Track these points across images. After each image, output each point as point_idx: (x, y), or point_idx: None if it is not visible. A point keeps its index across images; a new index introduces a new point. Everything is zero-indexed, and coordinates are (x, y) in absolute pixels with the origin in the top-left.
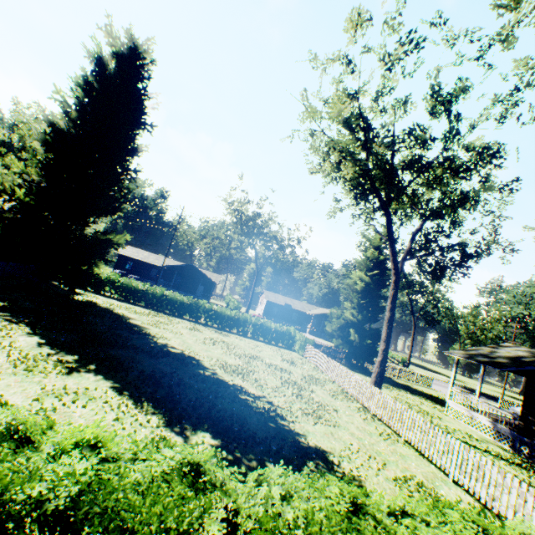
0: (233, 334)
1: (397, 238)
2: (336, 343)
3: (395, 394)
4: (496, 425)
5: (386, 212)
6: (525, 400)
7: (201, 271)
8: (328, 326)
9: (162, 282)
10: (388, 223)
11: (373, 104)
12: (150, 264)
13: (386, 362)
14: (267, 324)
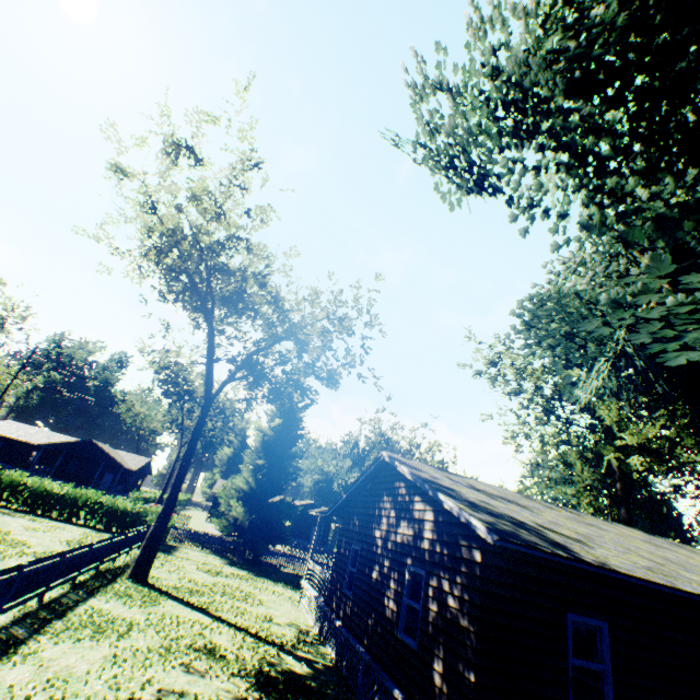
0: (41, 518)
1: (214, 355)
2: (220, 525)
3: (242, 584)
4: (316, 599)
5: (209, 328)
6: (337, 551)
7: (104, 449)
8: (225, 504)
9: (44, 471)
10: (209, 339)
11: (178, 214)
12: (32, 444)
13: (169, 515)
14: (113, 502)
